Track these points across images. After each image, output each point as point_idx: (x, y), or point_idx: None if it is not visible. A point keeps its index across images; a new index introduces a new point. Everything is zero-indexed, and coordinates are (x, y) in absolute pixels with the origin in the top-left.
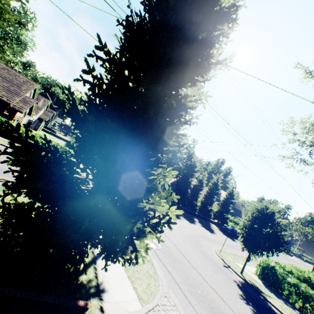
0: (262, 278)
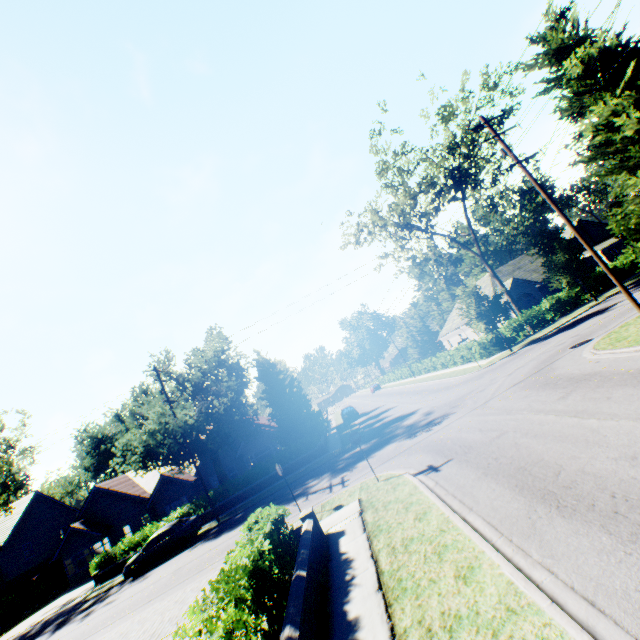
0: (499, 350)
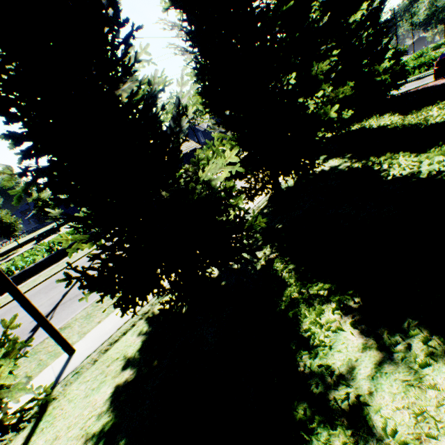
0: None
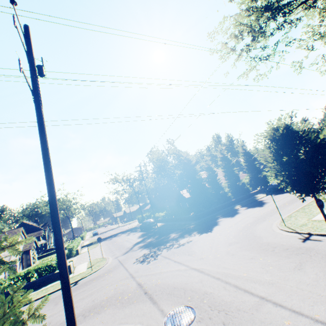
0: None
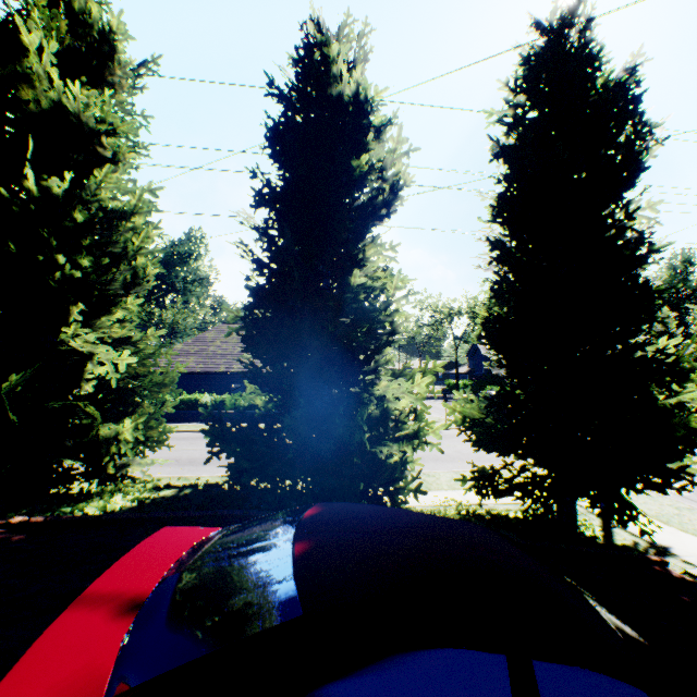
0: None
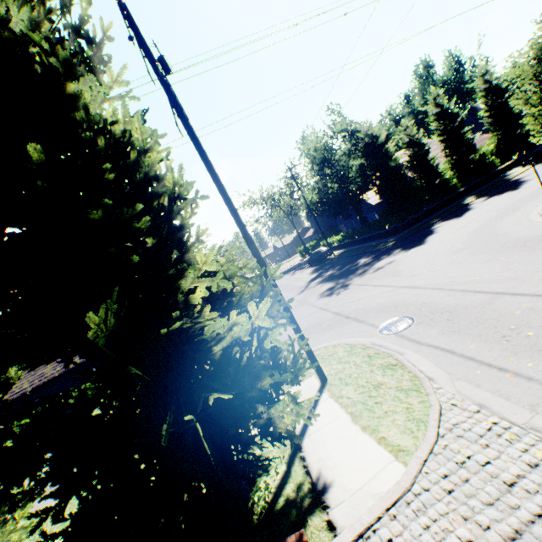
0: None
